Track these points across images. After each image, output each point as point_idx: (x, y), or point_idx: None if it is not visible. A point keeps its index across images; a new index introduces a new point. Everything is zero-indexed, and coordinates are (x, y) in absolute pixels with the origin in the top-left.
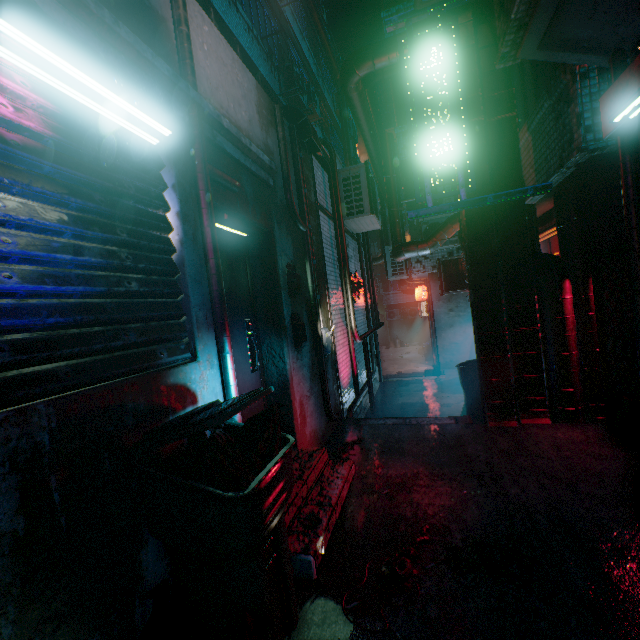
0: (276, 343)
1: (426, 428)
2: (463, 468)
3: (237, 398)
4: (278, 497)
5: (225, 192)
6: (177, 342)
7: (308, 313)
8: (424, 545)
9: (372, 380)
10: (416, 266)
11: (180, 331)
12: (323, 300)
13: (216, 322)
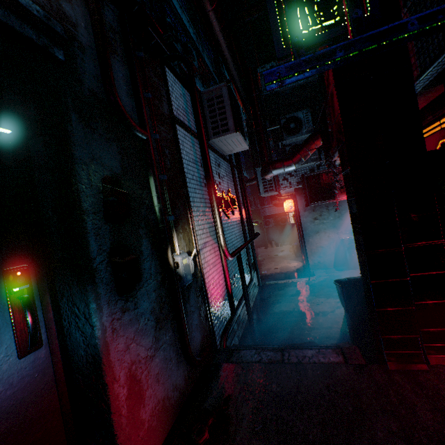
0: (79, 296)
1: (310, 372)
2: None
3: None
4: None
5: None
6: None
7: (153, 240)
8: None
9: (251, 286)
10: (283, 183)
11: None
12: (182, 220)
13: None
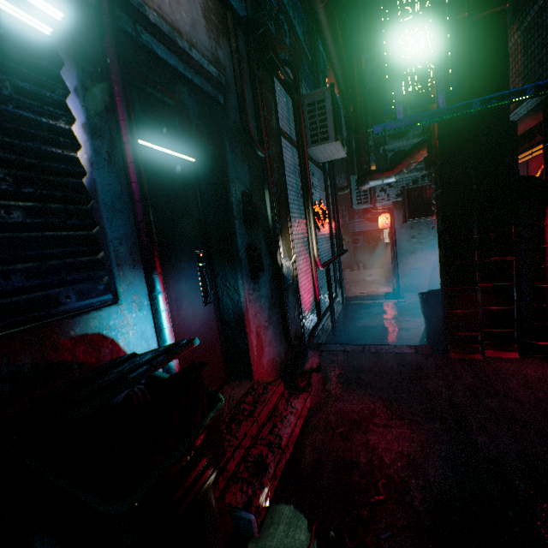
0: (230, 275)
1: (385, 357)
2: (423, 406)
3: (149, 356)
4: (197, 478)
5: (157, 105)
6: (94, 282)
7: (267, 243)
8: (379, 504)
9: (335, 303)
10: (380, 195)
11: (96, 269)
12: (284, 229)
13: (143, 258)
